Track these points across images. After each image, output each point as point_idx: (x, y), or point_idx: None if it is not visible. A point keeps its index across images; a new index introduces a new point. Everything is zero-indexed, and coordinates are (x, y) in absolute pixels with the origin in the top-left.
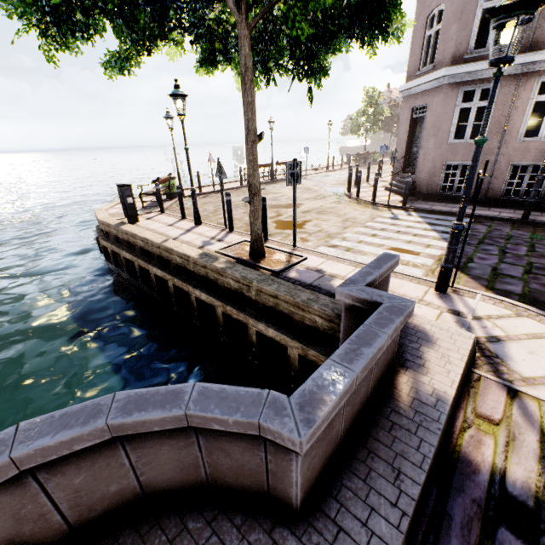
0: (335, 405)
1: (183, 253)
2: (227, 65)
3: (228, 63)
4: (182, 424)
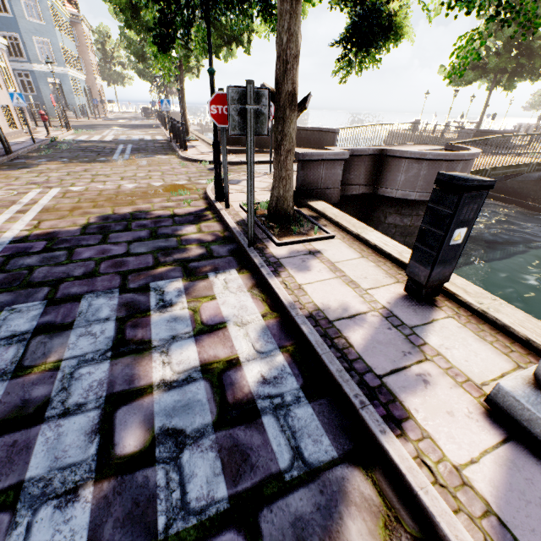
0: (501, 131)
1: (448, 138)
2: (479, 81)
3: (479, 81)
4: (485, 131)
